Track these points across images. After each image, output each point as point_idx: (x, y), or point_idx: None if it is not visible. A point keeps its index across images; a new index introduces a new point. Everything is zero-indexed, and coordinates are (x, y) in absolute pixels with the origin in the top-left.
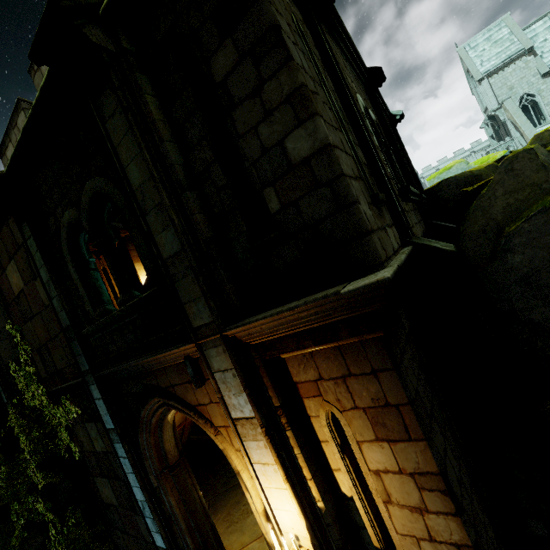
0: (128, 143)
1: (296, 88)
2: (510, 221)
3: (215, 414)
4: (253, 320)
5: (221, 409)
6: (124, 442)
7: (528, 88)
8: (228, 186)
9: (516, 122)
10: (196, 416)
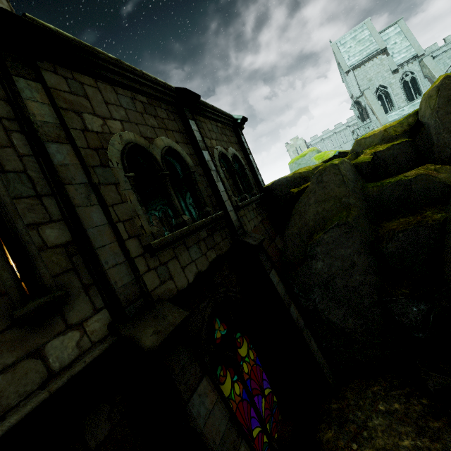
0: None
1: None
2: (318, 228)
3: None
4: None
5: None
6: None
7: (383, 81)
8: None
9: (372, 108)
10: None
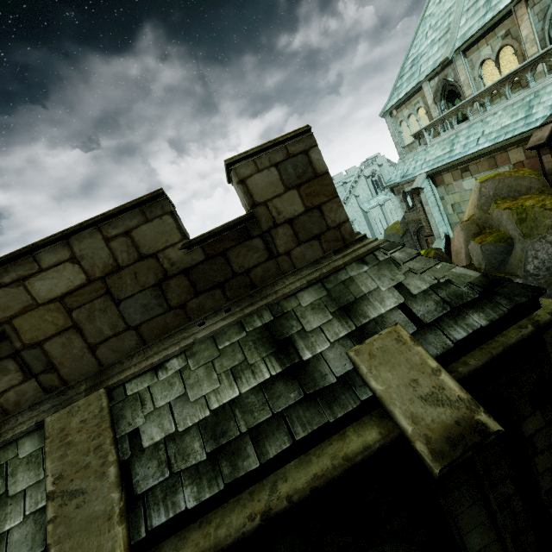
0: (474, 511)
1: None
2: None
3: None
4: None
5: None
6: None
7: None
8: (525, 510)
9: None
10: None
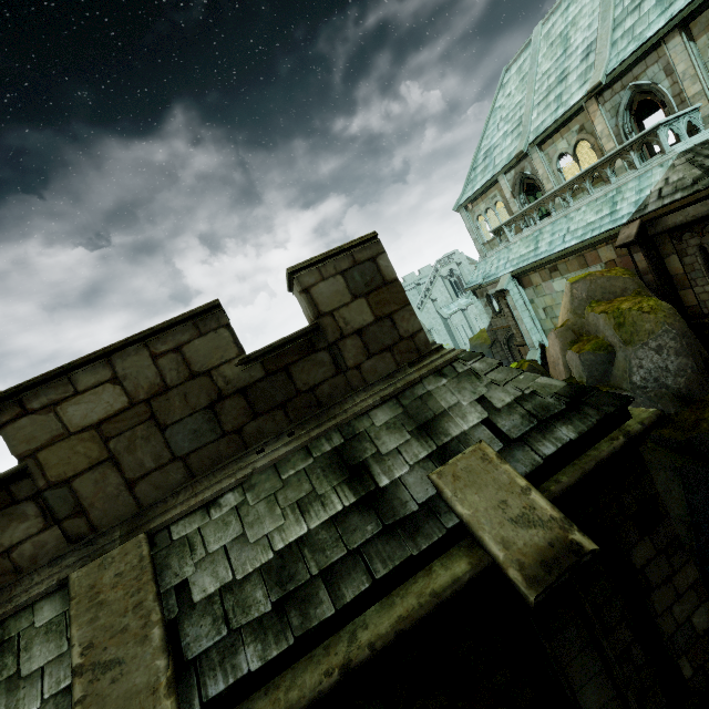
0: (585, 659)
1: (696, 578)
2: None
3: None
4: None
5: None
6: None
7: None
8: (648, 663)
9: None
10: None
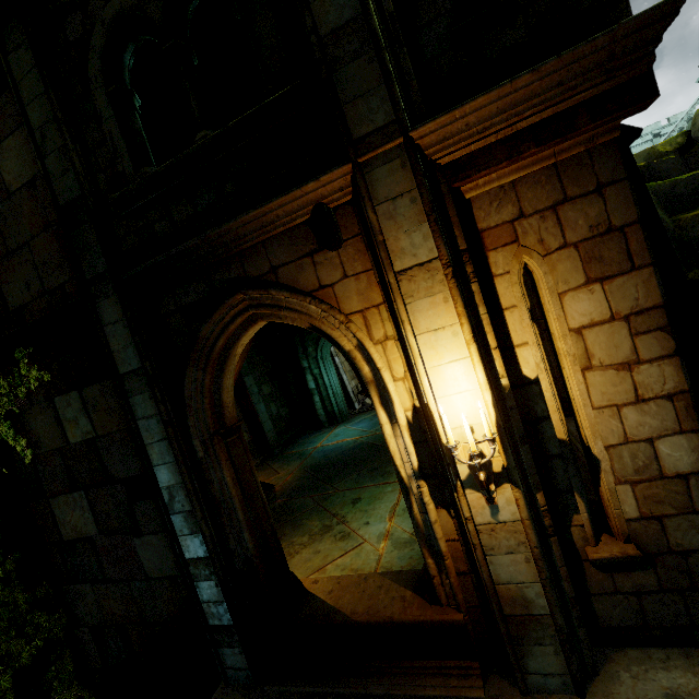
0: None
1: None
2: None
3: (348, 295)
4: (467, 101)
5: (361, 283)
6: (155, 386)
7: None
8: None
9: None
10: (316, 301)
